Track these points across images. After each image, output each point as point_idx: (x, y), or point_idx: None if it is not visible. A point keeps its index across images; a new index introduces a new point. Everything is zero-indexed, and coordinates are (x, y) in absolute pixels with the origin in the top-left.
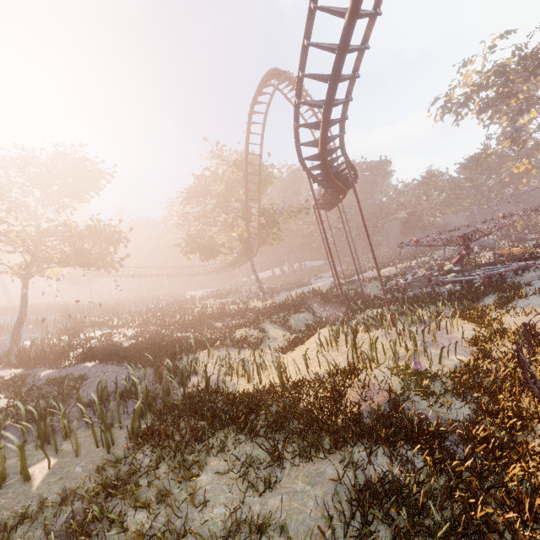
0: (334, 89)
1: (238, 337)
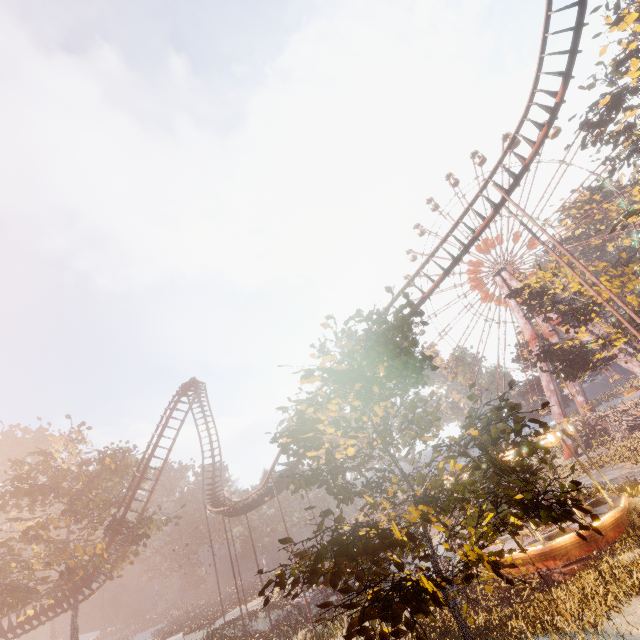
0: None
1: None
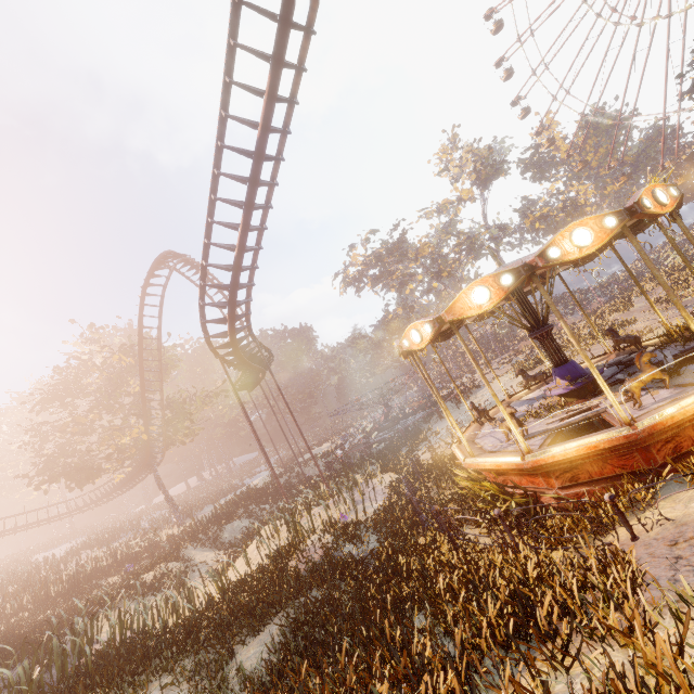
0: (235, 296)
1: (150, 580)
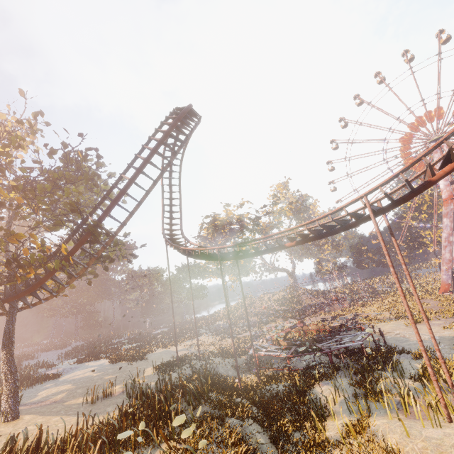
0: None
1: None
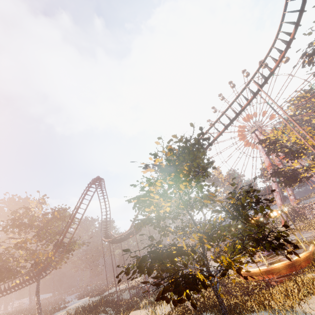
0: None
1: None
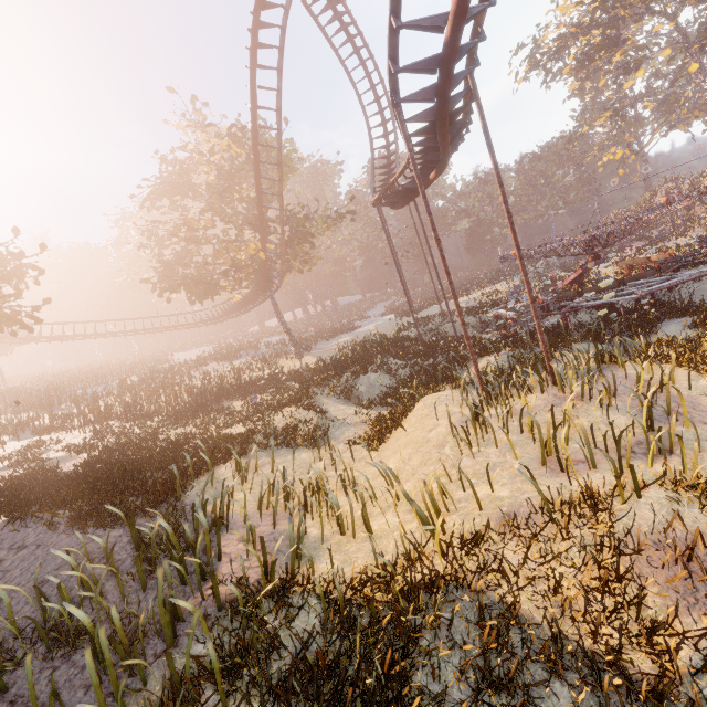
0: None
1: (280, 426)
